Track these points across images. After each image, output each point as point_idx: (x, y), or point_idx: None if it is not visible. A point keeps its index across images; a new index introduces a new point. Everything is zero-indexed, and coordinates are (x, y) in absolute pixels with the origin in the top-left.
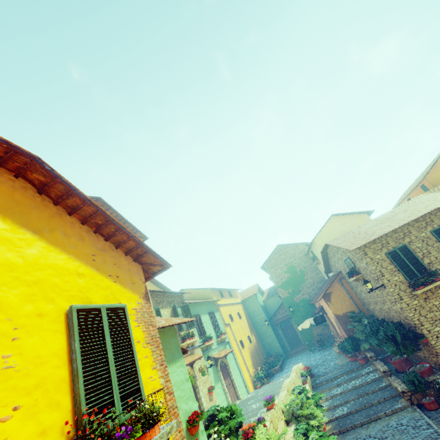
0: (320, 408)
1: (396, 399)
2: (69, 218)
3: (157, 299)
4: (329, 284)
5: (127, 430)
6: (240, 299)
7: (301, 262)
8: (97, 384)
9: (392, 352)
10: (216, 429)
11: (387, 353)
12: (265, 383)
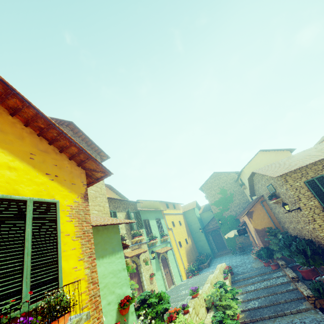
0: (235, 300)
1: (301, 301)
2: (11, 119)
3: (115, 204)
4: (252, 204)
5: (19, 323)
6: (181, 211)
7: (231, 186)
8: (3, 272)
9: (302, 263)
10: (144, 312)
11: (296, 263)
12: (195, 274)
